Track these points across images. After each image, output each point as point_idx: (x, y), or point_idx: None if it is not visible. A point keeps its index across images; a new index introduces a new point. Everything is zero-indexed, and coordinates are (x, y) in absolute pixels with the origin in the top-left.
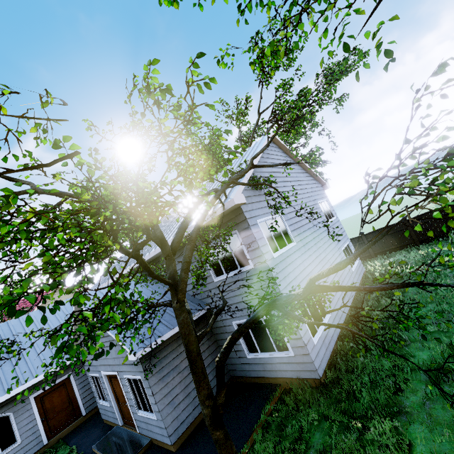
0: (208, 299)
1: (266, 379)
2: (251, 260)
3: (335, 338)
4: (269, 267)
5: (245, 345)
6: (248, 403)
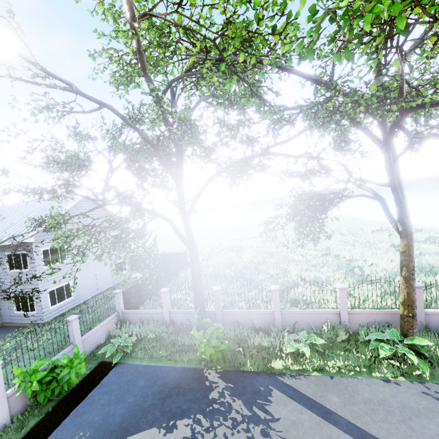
0: (1, 280)
1: (21, 324)
2: (30, 267)
3: (69, 308)
4: (37, 272)
5: (16, 306)
6: (3, 333)
